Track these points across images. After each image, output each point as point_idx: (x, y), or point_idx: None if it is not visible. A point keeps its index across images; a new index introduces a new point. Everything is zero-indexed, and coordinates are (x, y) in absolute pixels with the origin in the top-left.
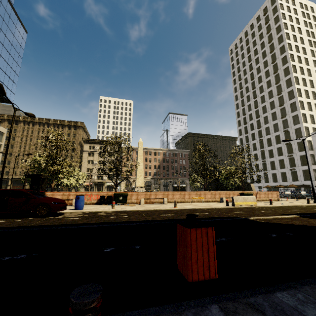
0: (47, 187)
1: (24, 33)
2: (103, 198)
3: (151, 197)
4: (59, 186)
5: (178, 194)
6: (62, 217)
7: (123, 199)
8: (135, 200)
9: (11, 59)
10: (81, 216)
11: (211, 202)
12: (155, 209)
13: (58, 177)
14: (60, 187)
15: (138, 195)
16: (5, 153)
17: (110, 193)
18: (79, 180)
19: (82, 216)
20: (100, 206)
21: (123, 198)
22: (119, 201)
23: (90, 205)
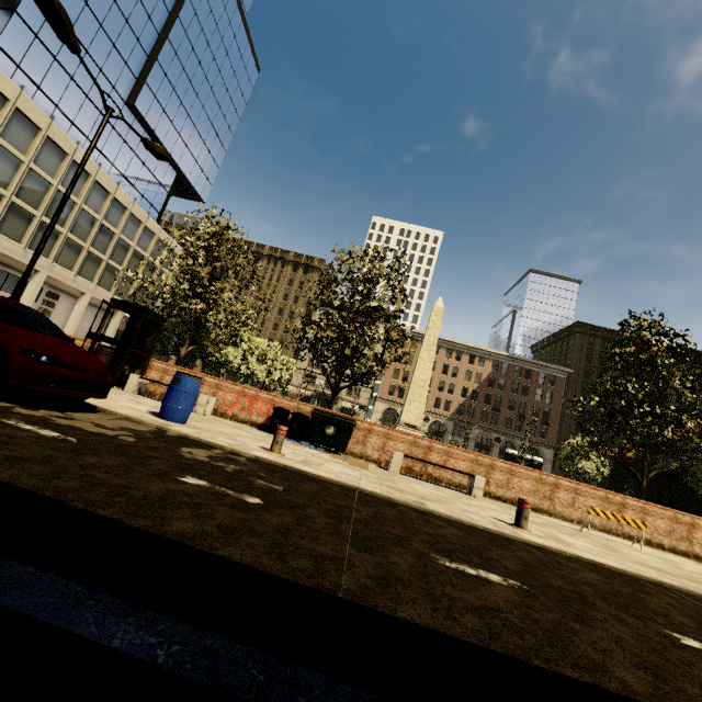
0: (187, 361)
1: (254, 71)
2: (280, 416)
3: (429, 457)
4: (221, 369)
5: (530, 477)
6: (38, 414)
7: (335, 436)
8: (375, 452)
9: (220, 117)
10: (98, 434)
11: (666, 552)
12: (428, 508)
13: (200, 336)
14: (223, 372)
15: (388, 439)
16: (52, 217)
17: (306, 408)
18: (273, 371)
19: (110, 434)
20: (259, 435)
21: (336, 432)
22: (322, 439)
23: (239, 425)
